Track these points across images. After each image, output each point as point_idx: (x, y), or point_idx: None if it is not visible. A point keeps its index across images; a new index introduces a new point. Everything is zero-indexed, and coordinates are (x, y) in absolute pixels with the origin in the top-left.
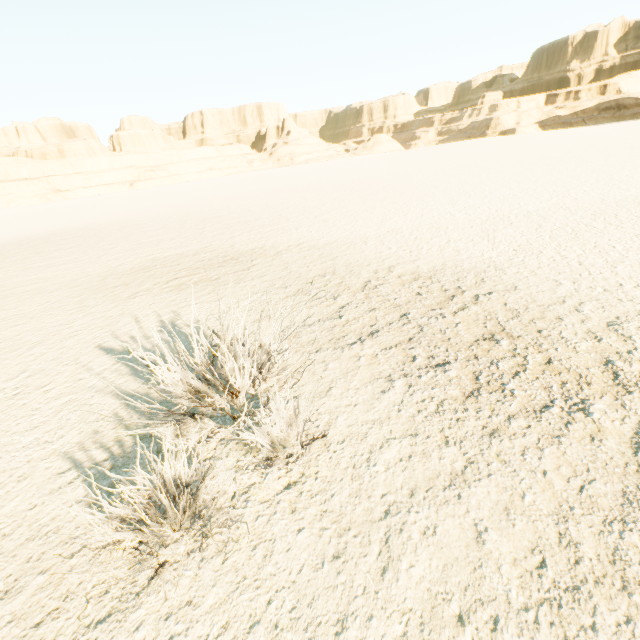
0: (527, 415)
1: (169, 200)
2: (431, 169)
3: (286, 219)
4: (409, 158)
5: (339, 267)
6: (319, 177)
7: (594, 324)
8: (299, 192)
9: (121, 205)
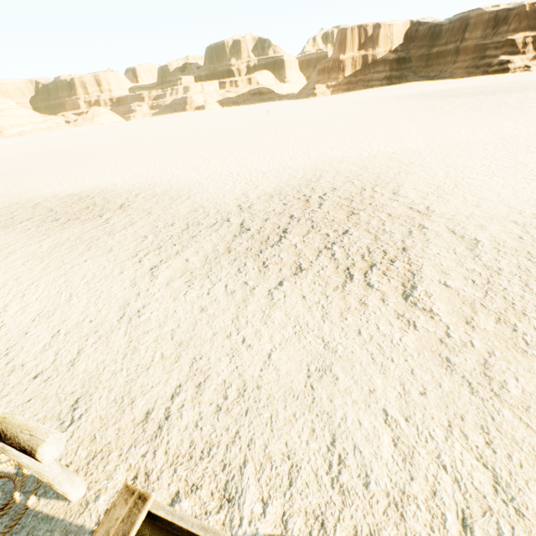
0: (80, 222)
1: None
2: (132, 137)
3: None
4: (124, 128)
5: (22, 201)
6: (32, 148)
7: (132, 195)
8: (5, 162)
9: None
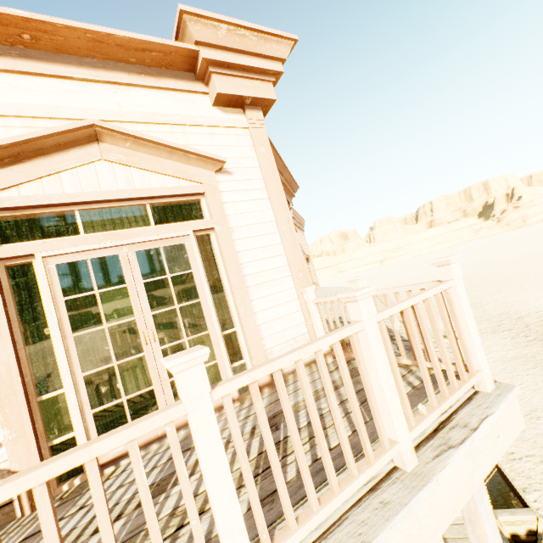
0: (541, 344)
1: (411, 274)
2: None
3: (493, 286)
4: None
5: (511, 311)
6: None
7: None
8: (514, 263)
9: (381, 279)
